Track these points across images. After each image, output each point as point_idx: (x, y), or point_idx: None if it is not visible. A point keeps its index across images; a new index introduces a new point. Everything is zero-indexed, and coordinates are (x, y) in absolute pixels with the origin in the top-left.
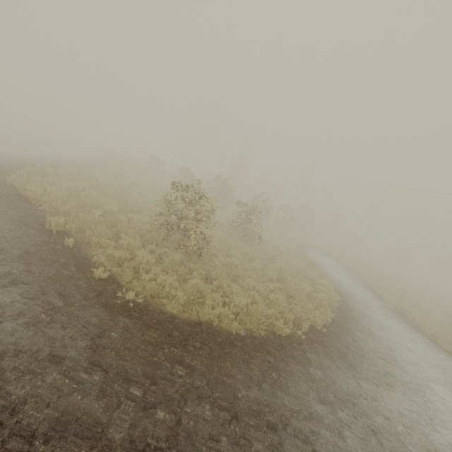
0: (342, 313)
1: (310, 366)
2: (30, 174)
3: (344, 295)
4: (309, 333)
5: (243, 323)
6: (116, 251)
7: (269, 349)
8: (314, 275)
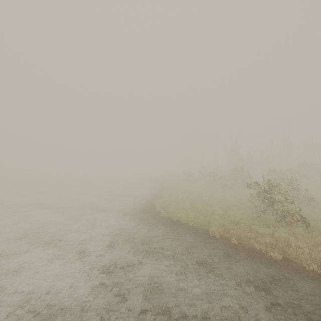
0: None
1: None
2: (159, 207)
3: None
4: None
5: None
6: (265, 238)
7: None
8: None
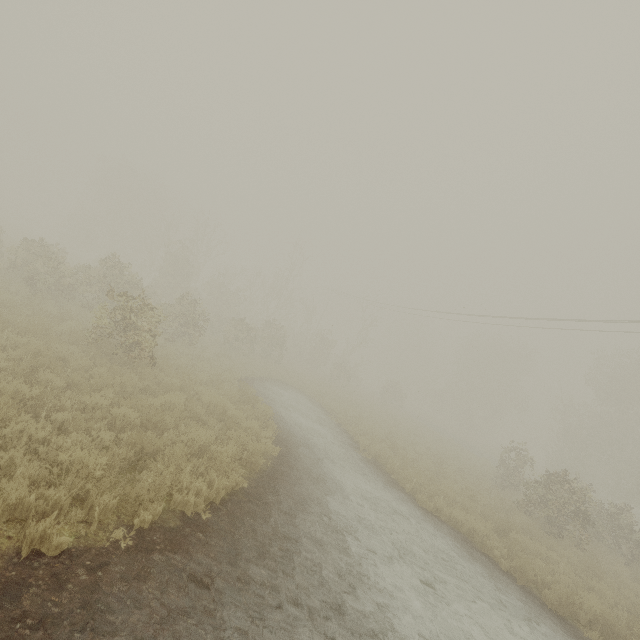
0: (274, 476)
1: (85, 627)
2: None
3: (294, 446)
4: (155, 531)
5: None
6: None
7: None
8: (240, 415)
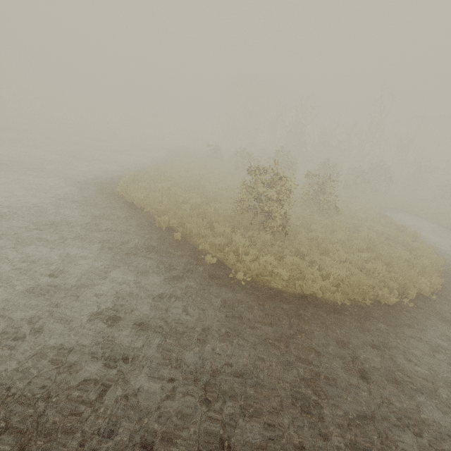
0: (450, 278)
1: (427, 333)
2: (126, 183)
3: (447, 258)
4: (417, 301)
5: (344, 294)
6: (216, 238)
7: (378, 317)
8: (407, 239)
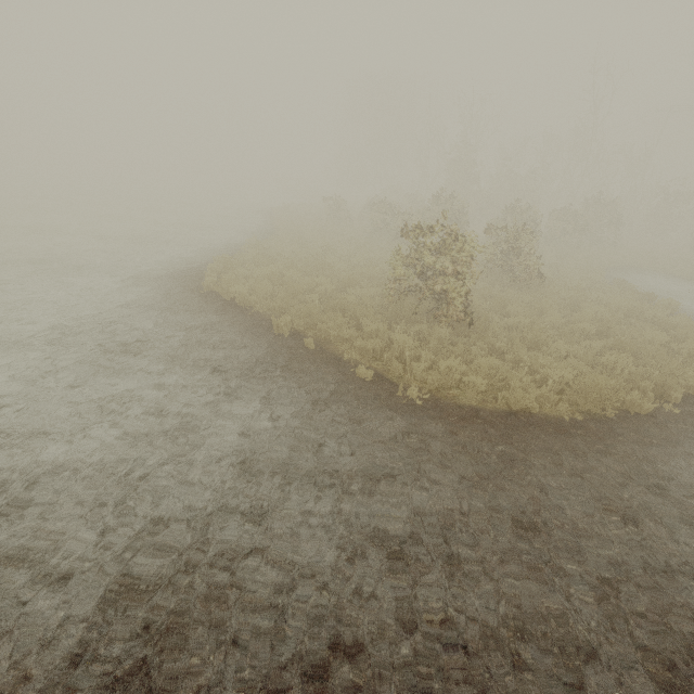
0: None
1: None
2: (215, 272)
3: None
4: (685, 405)
5: (572, 405)
6: (368, 341)
7: (628, 434)
8: (659, 314)
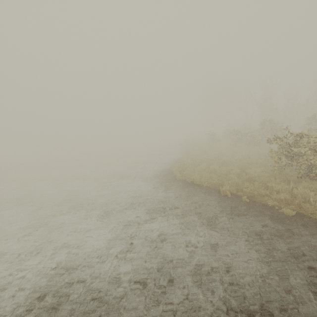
0: None
1: None
2: (176, 171)
3: None
4: None
5: None
6: (280, 195)
7: None
8: None
